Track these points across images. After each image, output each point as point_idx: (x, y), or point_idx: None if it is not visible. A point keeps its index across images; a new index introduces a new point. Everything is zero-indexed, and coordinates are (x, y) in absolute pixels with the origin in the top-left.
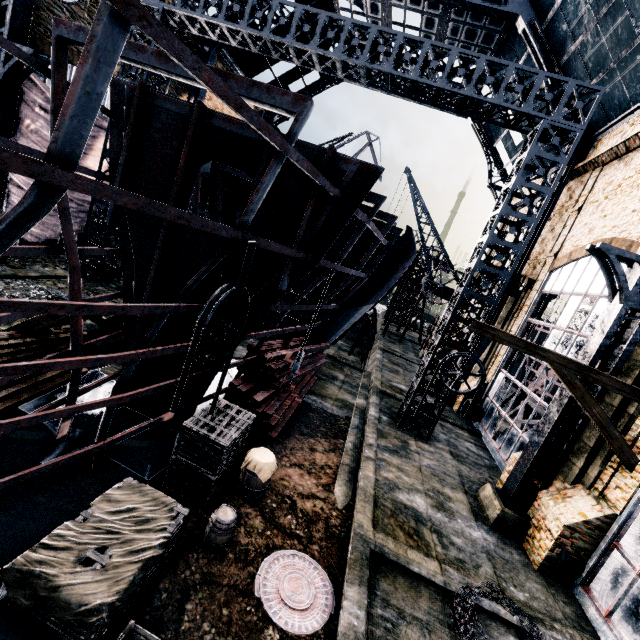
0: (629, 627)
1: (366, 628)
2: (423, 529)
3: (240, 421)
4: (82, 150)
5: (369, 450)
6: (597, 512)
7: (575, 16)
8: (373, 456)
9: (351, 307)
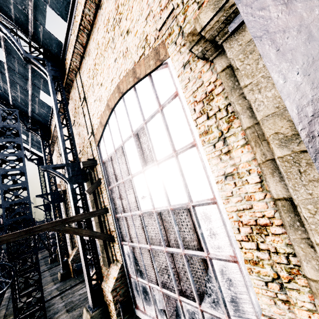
0: (148, 306)
1: None
2: None
3: None
4: None
5: None
6: (117, 270)
7: (0, 86)
8: None
9: None
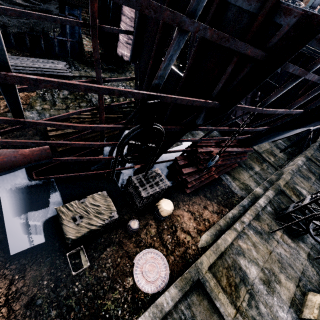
0: None
1: (170, 309)
2: (242, 287)
3: (159, 185)
4: (5, 56)
5: (239, 225)
6: None
7: None
8: (239, 229)
9: (279, 131)
